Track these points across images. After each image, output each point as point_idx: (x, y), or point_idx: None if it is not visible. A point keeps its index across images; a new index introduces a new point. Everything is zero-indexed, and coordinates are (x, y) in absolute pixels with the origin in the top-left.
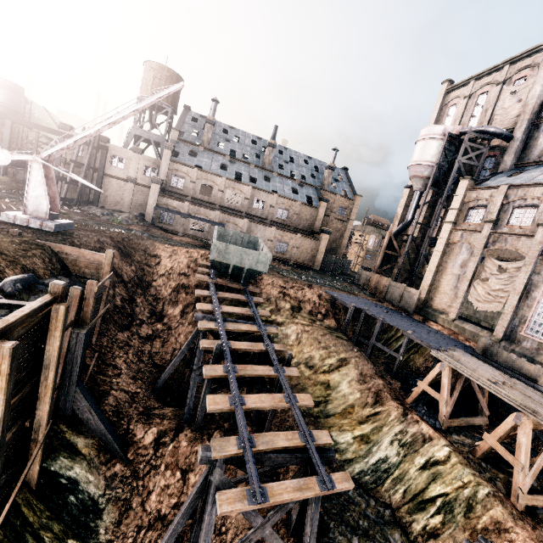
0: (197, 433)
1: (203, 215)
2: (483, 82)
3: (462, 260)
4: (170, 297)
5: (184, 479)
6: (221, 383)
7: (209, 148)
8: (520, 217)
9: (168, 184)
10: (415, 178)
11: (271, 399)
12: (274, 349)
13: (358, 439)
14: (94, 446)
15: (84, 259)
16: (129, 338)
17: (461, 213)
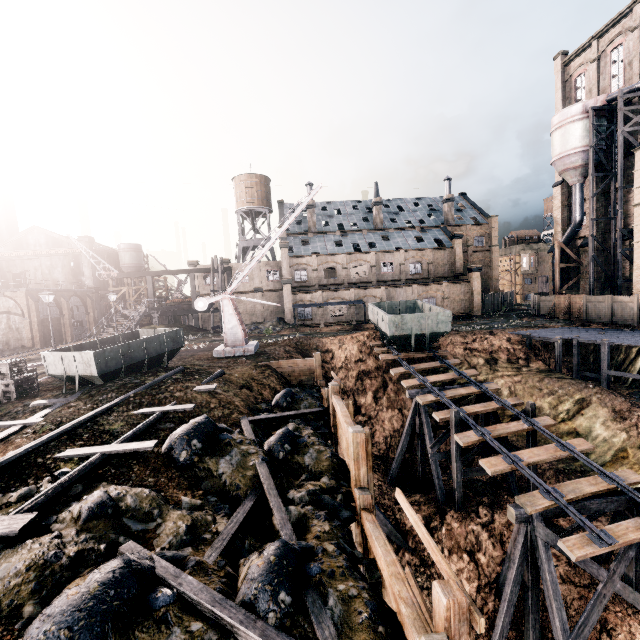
0: (462, 513)
1: (338, 299)
2: (610, 36)
3: None
4: (357, 387)
5: (474, 561)
6: (467, 453)
7: (317, 232)
8: None
9: (293, 281)
10: (566, 172)
11: (545, 450)
12: (509, 404)
13: None
14: None
15: (297, 368)
16: None
17: None
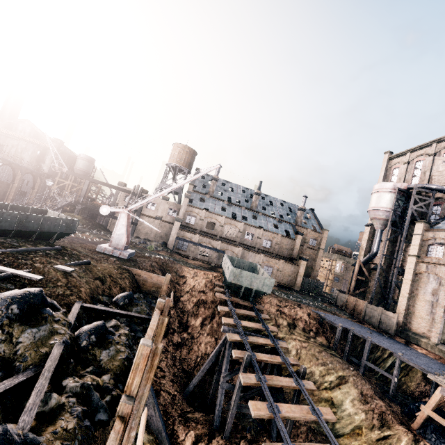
0: (226, 441)
1: (208, 244)
2: (417, 154)
3: (432, 288)
4: (193, 310)
5: None
6: (247, 391)
7: (213, 196)
8: None
9: (184, 221)
10: (375, 219)
11: (300, 409)
12: (289, 363)
13: None
14: (153, 443)
15: (150, 280)
16: (167, 345)
17: (422, 248)
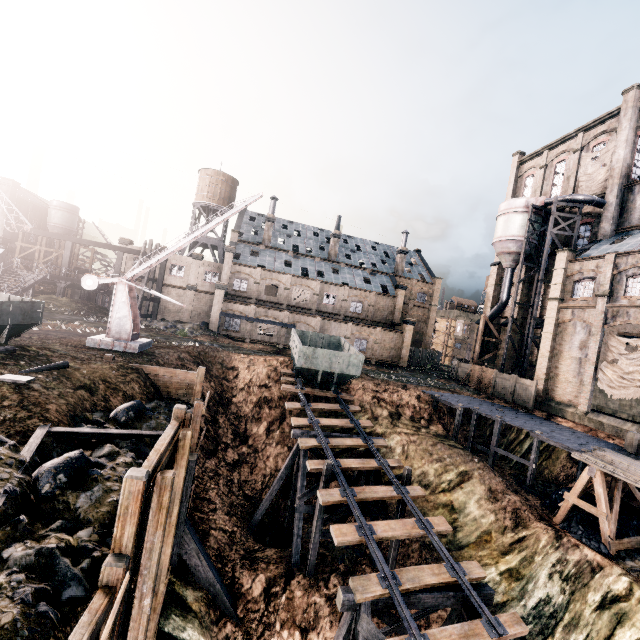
0: (311, 579)
1: (271, 318)
2: (557, 151)
3: (580, 340)
4: (253, 414)
5: None
6: (333, 511)
7: (270, 246)
8: (638, 287)
9: (230, 288)
10: (503, 255)
11: (402, 525)
12: (388, 466)
13: (505, 575)
14: (203, 600)
15: (175, 379)
16: (217, 466)
17: (566, 288)
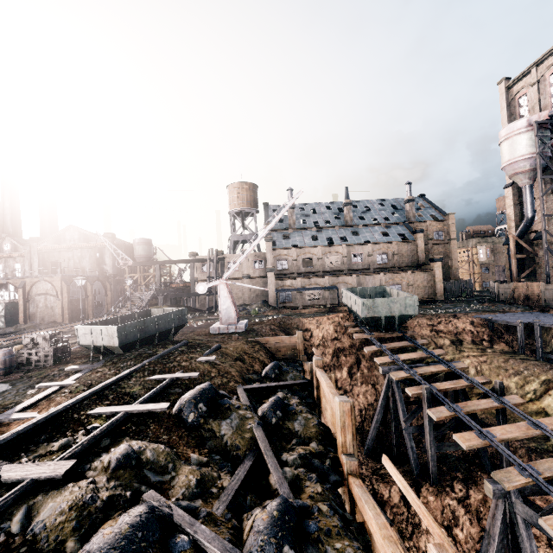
0: (437, 487)
1: (314, 285)
2: (547, 64)
3: None
4: (333, 363)
5: (452, 536)
6: (440, 428)
7: (296, 228)
8: None
9: (275, 269)
10: (516, 175)
11: (517, 428)
12: (478, 383)
13: None
14: None
15: (282, 344)
16: None
17: None
